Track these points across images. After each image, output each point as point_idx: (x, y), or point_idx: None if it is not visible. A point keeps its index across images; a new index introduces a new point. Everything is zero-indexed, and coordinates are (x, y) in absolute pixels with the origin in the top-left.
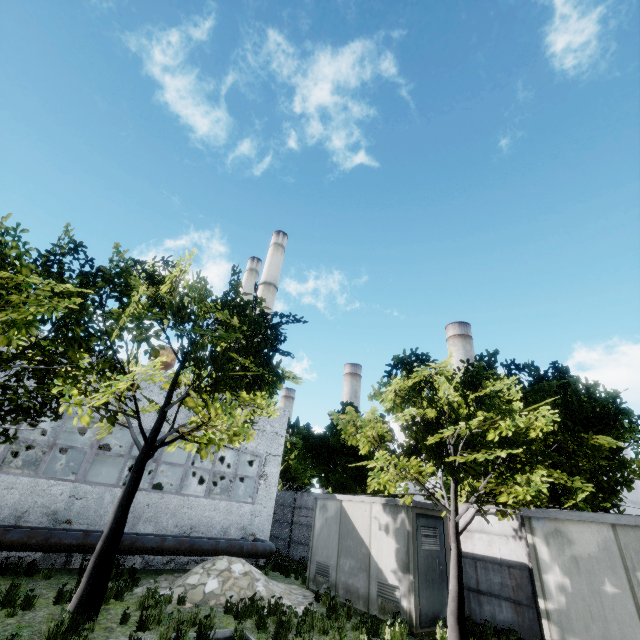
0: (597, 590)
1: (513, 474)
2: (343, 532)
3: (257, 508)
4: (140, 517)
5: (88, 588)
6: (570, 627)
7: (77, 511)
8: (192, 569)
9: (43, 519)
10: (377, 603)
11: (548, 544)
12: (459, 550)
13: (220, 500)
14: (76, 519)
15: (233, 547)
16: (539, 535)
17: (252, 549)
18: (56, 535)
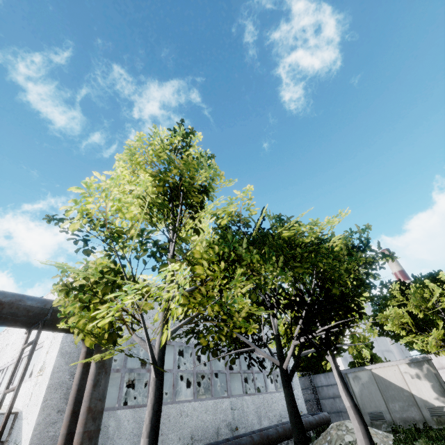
0: None
1: None
2: (382, 388)
3: (296, 393)
4: (260, 415)
5: (372, 444)
6: None
7: (237, 419)
8: (324, 437)
9: (226, 430)
10: (433, 420)
11: None
12: None
13: (282, 392)
14: (239, 425)
15: (320, 419)
16: None
17: (326, 418)
18: (268, 433)
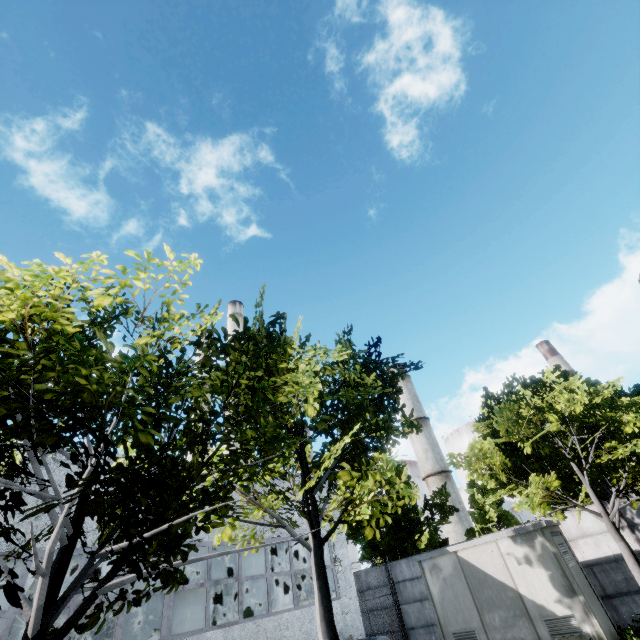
0: None
1: None
2: (474, 585)
3: (344, 602)
4: None
5: None
6: None
7: None
8: None
9: None
10: None
11: None
12: (629, 546)
13: (310, 606)
14: None
15: None
16: None
17: None
18: None
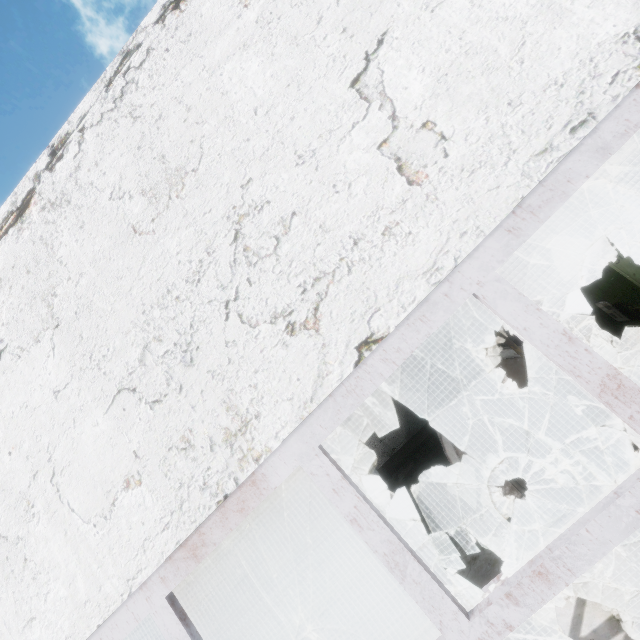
0: None
1: None
2: None
3: None
4: None
5: None
6: None
7: None
8: None
9: None
10: None
11: None
12: None
13: None
14: None
15: None
16: None
17: None
18: None
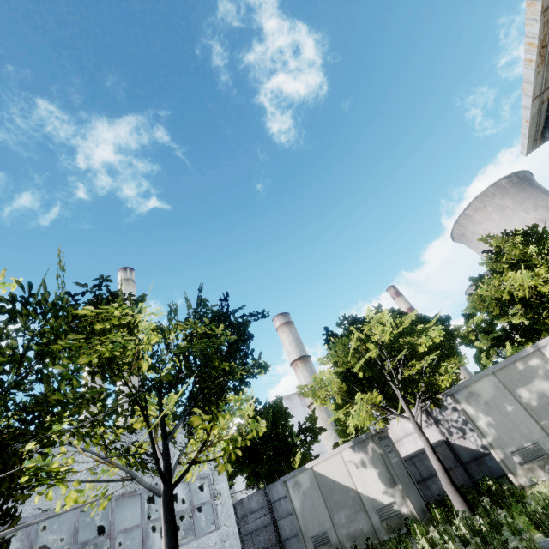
0: (505, 413)
1: (437, 370)
2: (326, 492)
3: (223, 532)
4: None
5: None
6: (504, 444)
7: None
8: None
9: None
10: (383, 528)
11: (470, 404)
12: (427, 439)
13: (188, 543)
14: None
15: None
16: (462, 401)
17: None
18: None
